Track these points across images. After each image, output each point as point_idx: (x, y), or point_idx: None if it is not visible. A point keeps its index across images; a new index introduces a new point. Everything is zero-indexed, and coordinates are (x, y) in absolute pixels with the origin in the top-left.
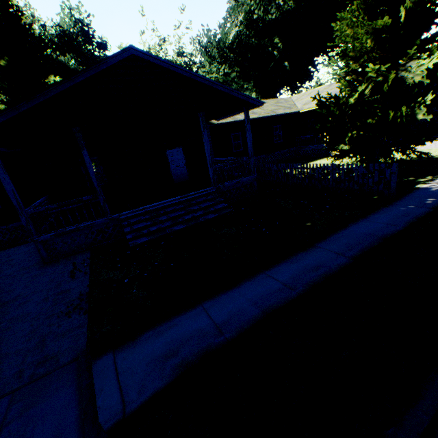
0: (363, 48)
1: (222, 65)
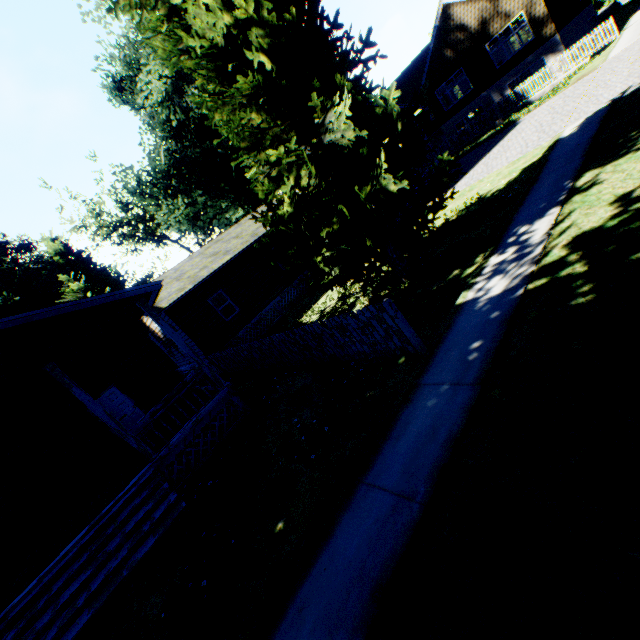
0: (250, 130)
1: (174, 199)
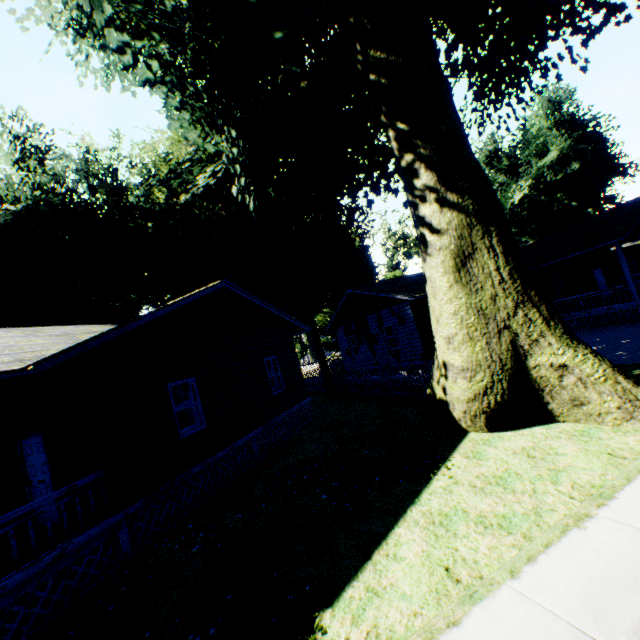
0: None
1: None
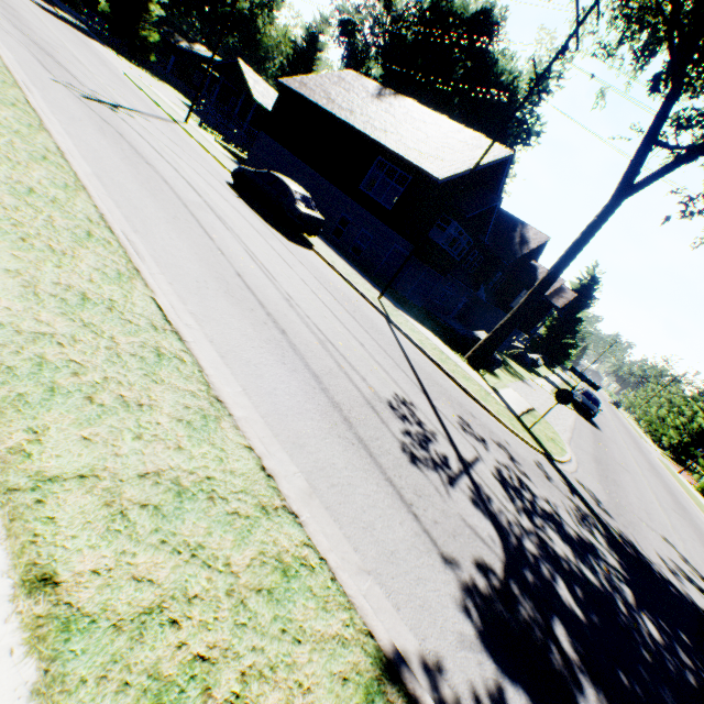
0: None
1: None
